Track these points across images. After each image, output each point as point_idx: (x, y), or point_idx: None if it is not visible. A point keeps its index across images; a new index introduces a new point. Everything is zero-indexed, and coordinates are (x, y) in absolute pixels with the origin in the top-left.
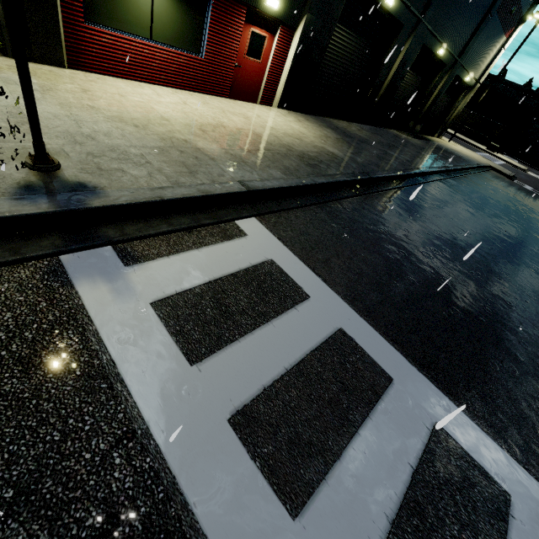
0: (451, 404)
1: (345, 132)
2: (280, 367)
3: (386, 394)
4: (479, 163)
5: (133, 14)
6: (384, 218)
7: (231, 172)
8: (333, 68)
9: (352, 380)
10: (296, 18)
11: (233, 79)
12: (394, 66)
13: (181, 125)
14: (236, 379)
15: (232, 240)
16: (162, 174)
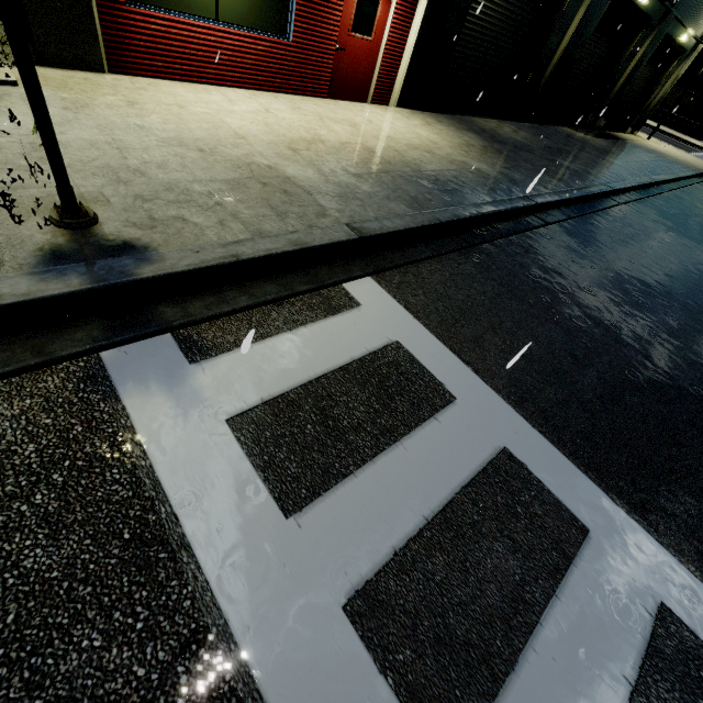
0: (684, 570)
1: (495, 136)
2: (417, 516)
3: (579, 556)
4: (697, 170)
5: None
6: (559, 266)
7: (334, 210)
8: (477, 40)
9: (526, 533)
10: None
11: (333, 69)
12: (570, 28)
13: (263, 143)
14: (352, 538)
15: (339, 314)
16: (239, 221)
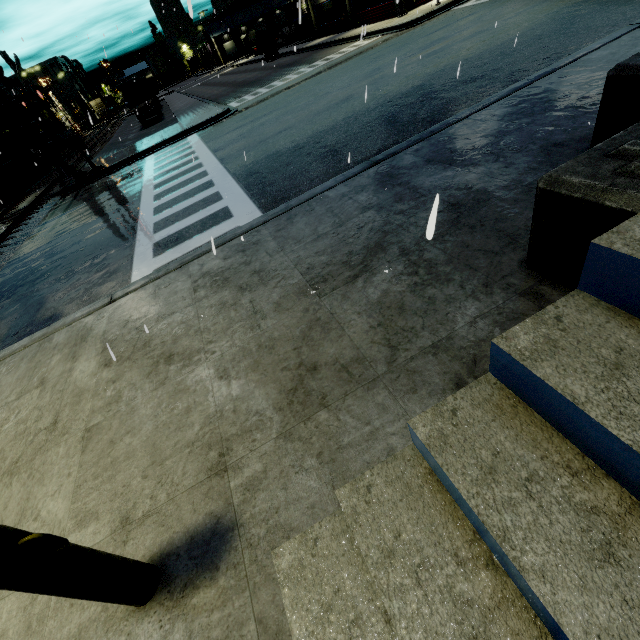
0: None
1: None
2: None
3: None
4: None
5: None
6: None
7: None
8: None
9: None
10: None
11: None
12: None
13: None
14: None
15: None
16: None
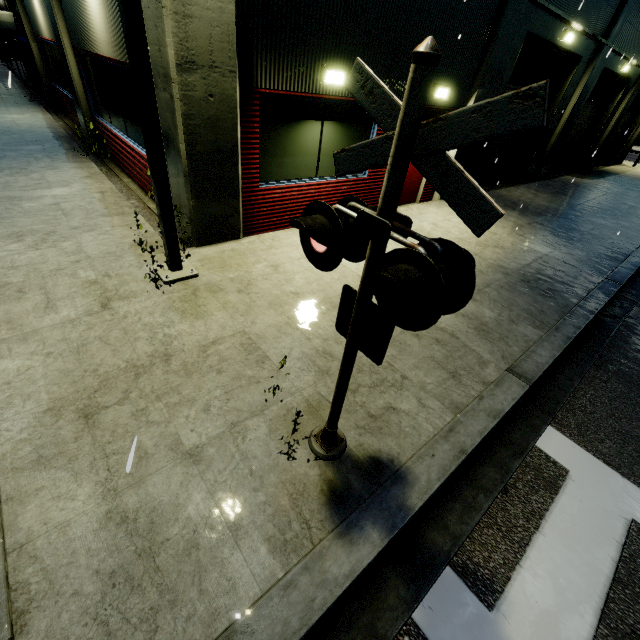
0: None
1: (528, 207)
2: None
3: None
4: None
5: (301, 159)
6: None
7: (486, 353)
8: None
9: None
10: (462, 98)
11: None
12: (569, 105)
13: None
14: None
15: (560, 491)
16: (431, 395)
